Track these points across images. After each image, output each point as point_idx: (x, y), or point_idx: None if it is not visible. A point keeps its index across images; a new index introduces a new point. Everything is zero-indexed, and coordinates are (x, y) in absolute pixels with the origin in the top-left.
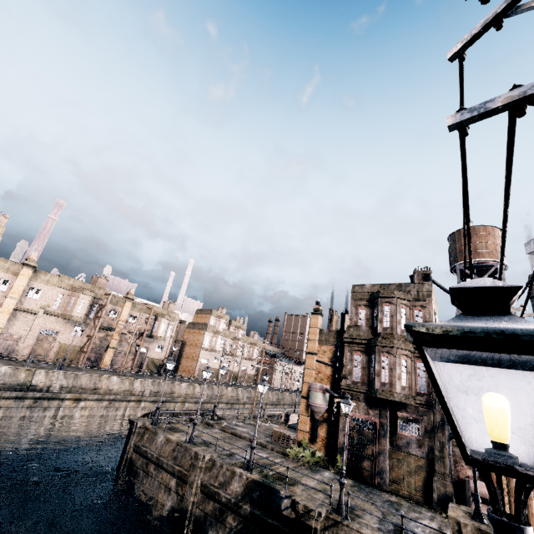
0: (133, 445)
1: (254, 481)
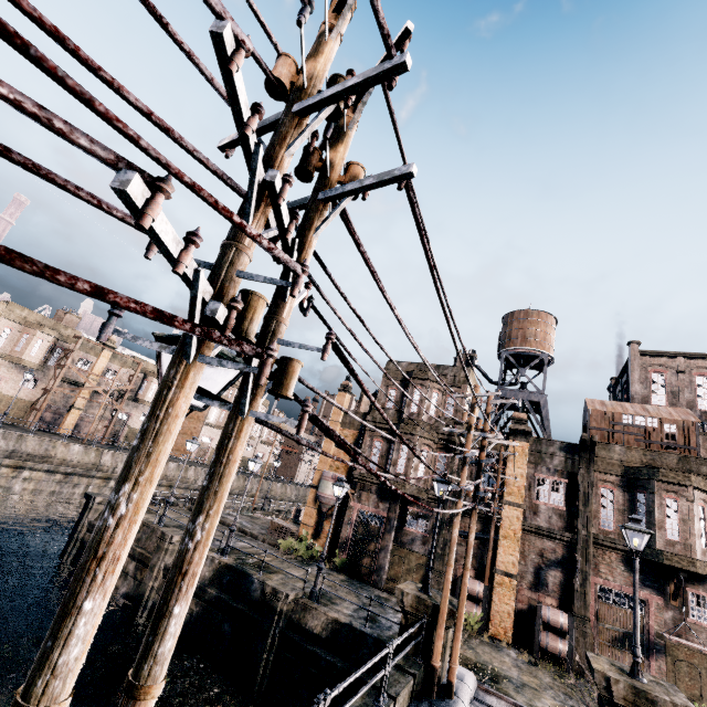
0: (88, 524)
1: (227, 565)
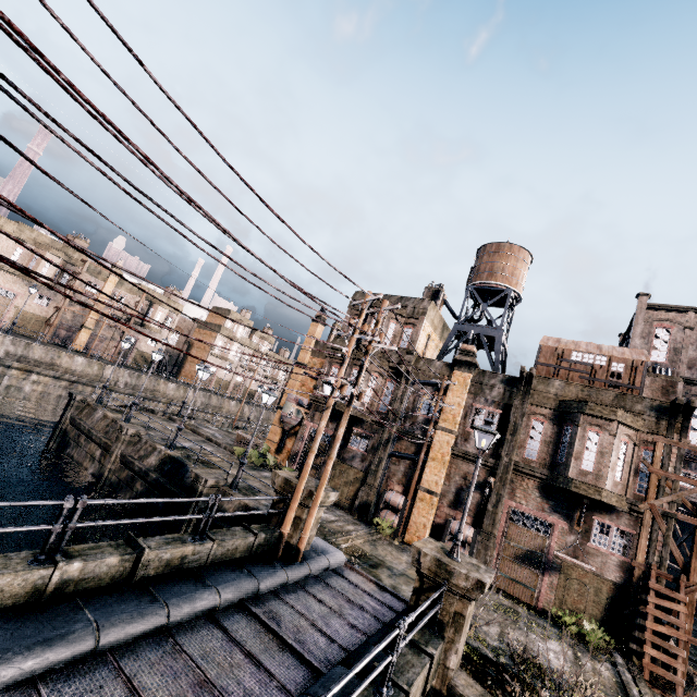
0: (70, 418)
1: (171, 456)
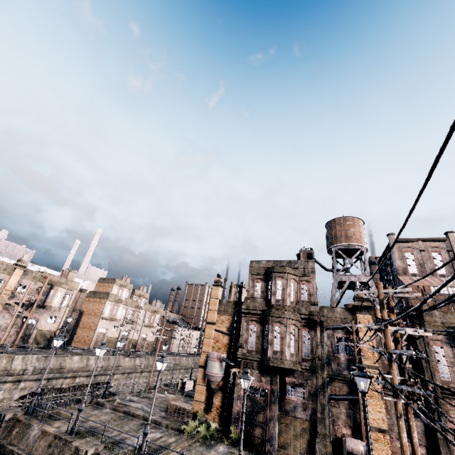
0: None
1: None
